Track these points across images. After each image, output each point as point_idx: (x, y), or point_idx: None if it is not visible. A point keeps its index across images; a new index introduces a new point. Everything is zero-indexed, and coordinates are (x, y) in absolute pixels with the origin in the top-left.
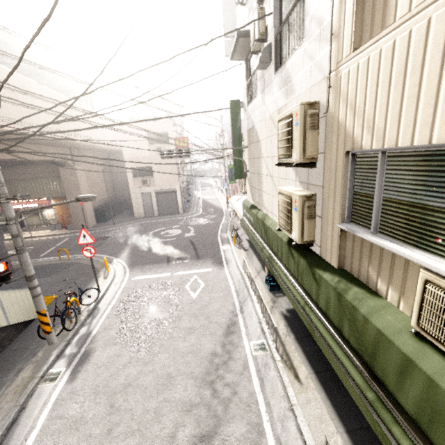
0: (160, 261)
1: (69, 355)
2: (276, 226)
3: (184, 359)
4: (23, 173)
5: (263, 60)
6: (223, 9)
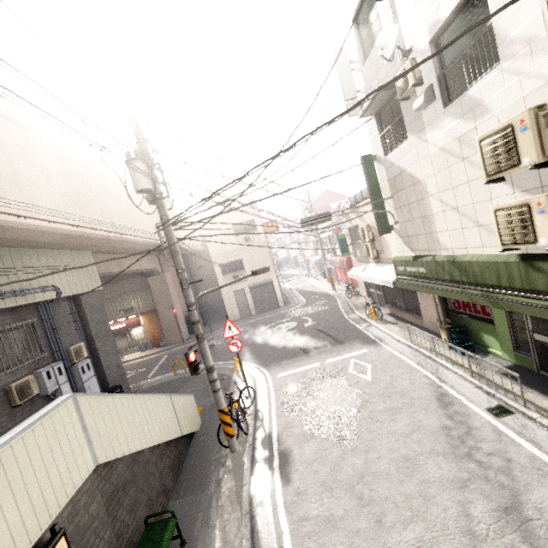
0: (295, 355)
1: (264, 459)
2: (483, 256)
3: (411, 439)
4: (110, 291)
5: (427, 100)
6: (340, 77)
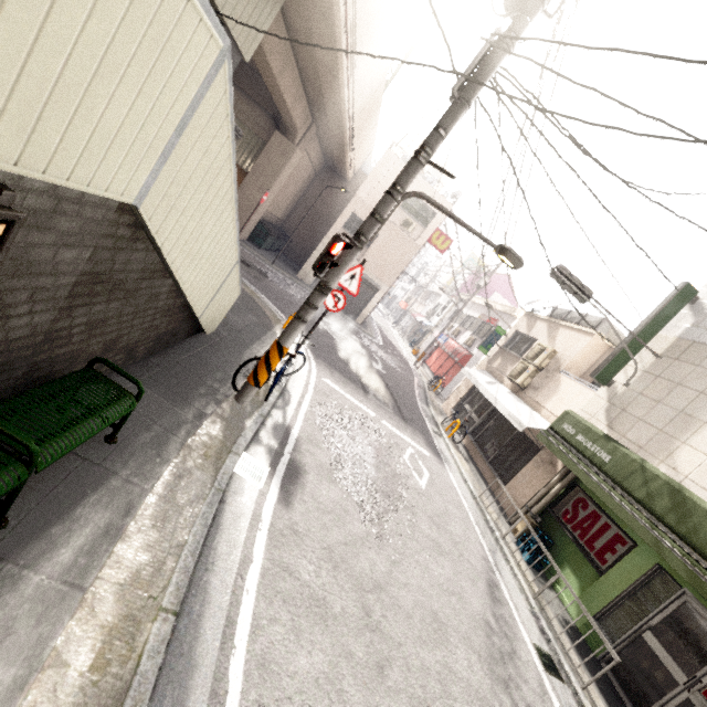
0: (353, 380)
1: (269, 448)
2: None
3: (448, 600)
4: None
5: None
6: None
